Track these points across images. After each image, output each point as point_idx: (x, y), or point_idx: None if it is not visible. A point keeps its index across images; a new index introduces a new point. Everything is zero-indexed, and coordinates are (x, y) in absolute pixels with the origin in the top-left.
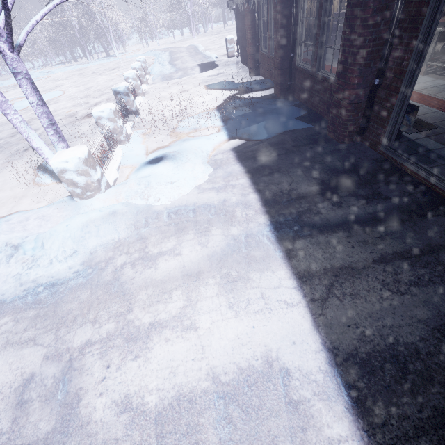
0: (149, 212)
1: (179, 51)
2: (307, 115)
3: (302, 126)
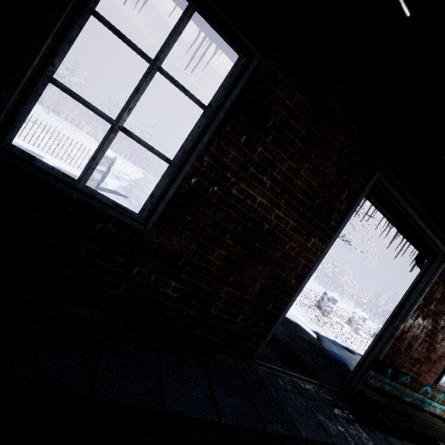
0: None
1: None
2: None
3: None
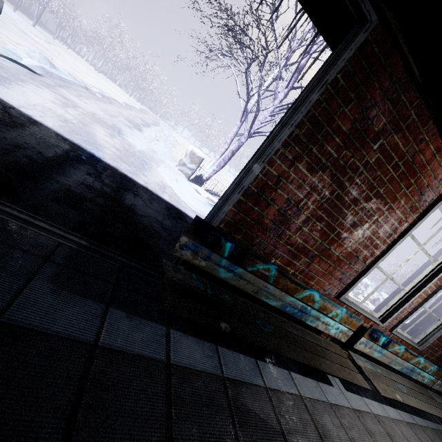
0: (151, 159)
1: None
2: None
3: None
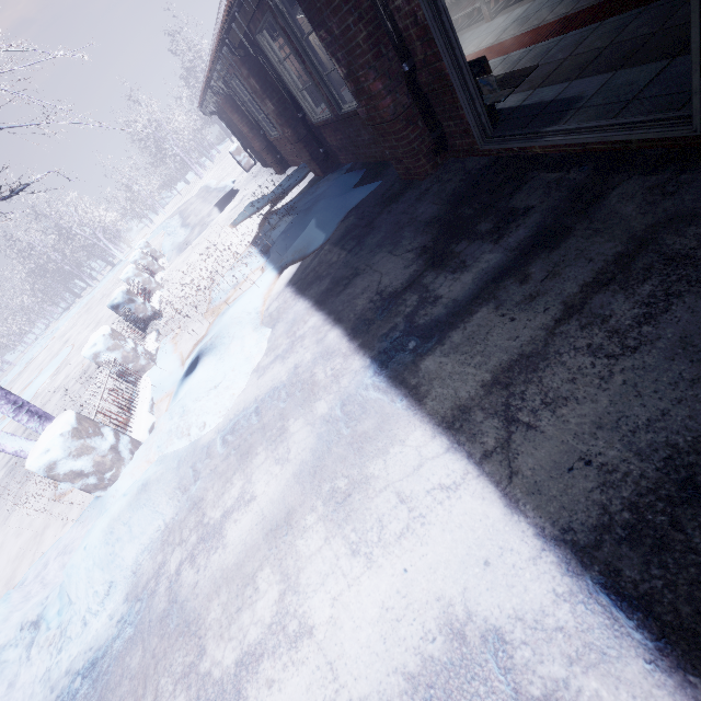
0: (196, 453)
1: (188, 205)
2: (367, 174)
3: (365, 192)
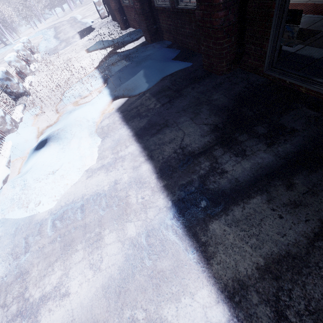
0: (30, 226)
1: (61, 24)
2: (180, 54)
3: (178, 66)
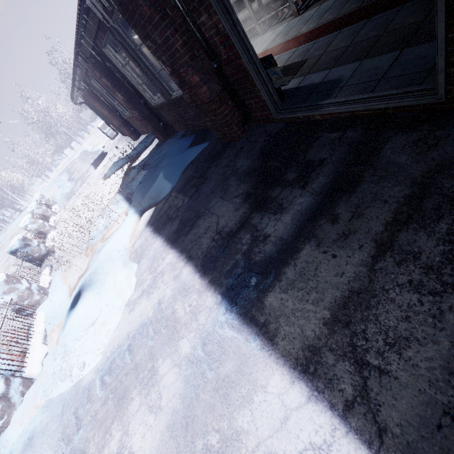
0: (78, 396)
1: (73, 164)
2: (195, 138)
3: (196, 151)
